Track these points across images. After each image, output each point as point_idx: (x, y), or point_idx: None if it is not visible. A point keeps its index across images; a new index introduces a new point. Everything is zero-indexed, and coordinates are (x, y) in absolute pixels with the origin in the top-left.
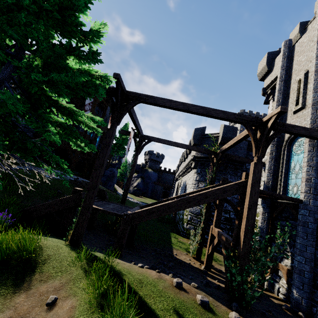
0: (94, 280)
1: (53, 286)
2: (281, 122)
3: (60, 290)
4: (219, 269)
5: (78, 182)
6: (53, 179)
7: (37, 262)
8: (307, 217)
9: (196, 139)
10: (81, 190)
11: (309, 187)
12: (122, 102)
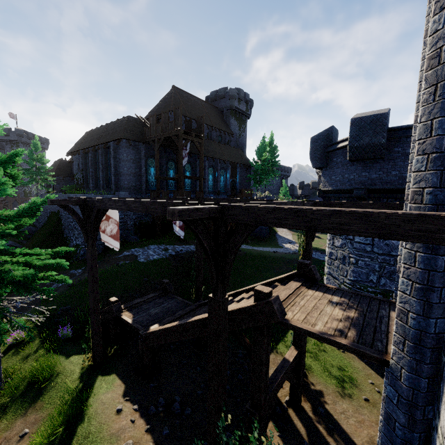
0: (58, 421)
1: (36, 418)
2: (244, 207)
3: (36, 424)
4: (319, 408)
5: (179, 256)
6: (147, 262)
7: (46, 389)
8: (395, 408)
9: (316, 159)
10: (114, 301)
11: (403, 335)
12: (87, 214)
